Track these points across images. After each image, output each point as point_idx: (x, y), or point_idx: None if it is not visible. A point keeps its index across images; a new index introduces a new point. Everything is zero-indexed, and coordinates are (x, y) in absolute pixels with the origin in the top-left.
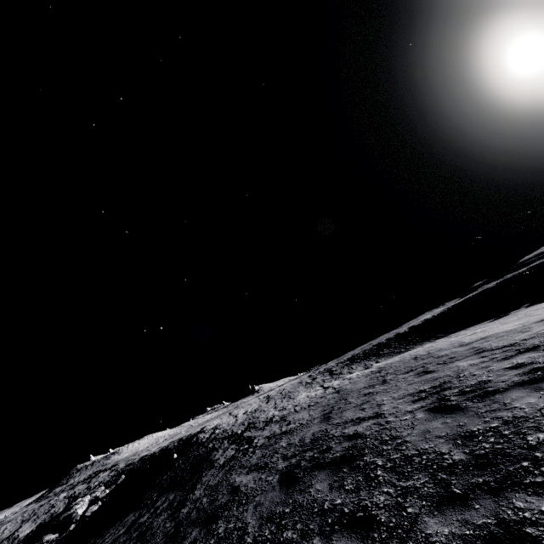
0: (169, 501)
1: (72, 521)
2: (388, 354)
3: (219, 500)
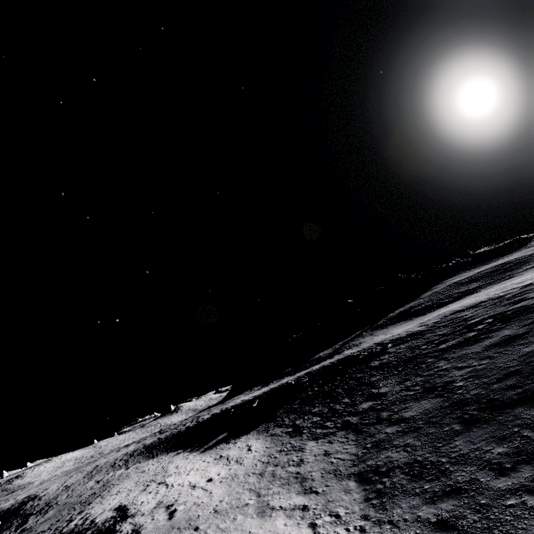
0: None
1: None
2: (151, 454)
3: None
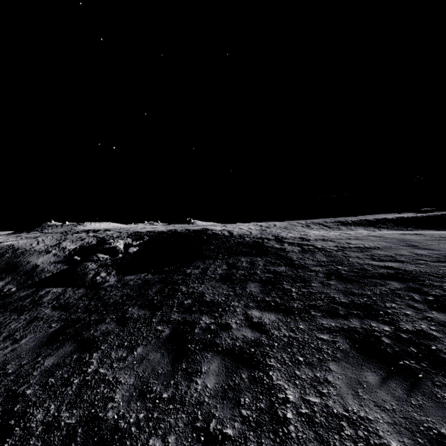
0: (264, 261)
1: (118, 252)
2: (387, 228)
3: (376, 270)
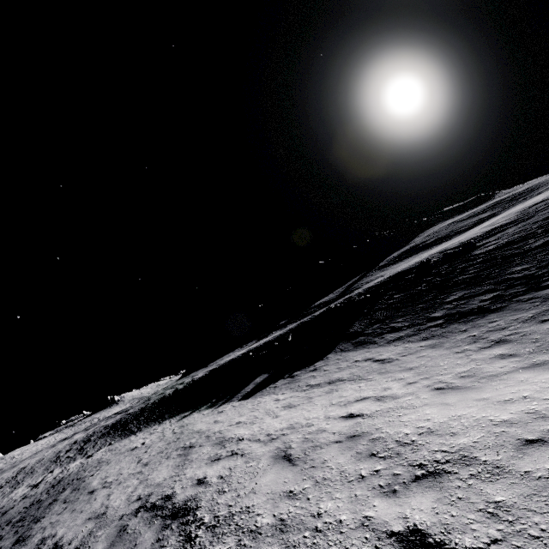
0: None
1: None
2: (127, 431)
3: None
